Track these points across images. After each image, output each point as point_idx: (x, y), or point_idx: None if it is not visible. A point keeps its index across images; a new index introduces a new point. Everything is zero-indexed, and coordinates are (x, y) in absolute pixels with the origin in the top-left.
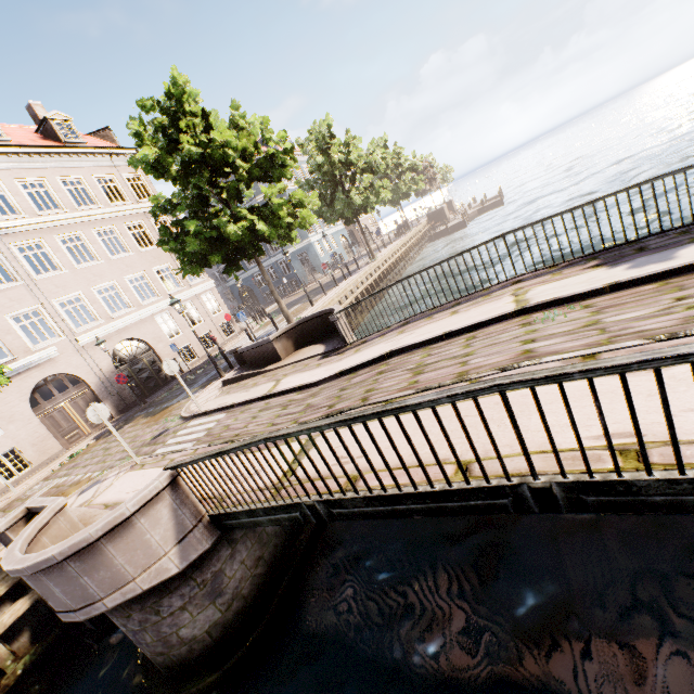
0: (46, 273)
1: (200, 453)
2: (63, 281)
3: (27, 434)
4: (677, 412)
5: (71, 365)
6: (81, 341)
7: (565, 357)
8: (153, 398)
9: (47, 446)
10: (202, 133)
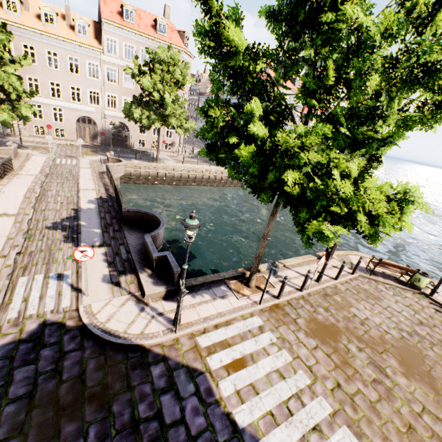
0: (111, 82)
1: (47, 164)
2: (114, 88)
3: (70, 128)
4: (7, 195)
5: (96, 118)
6: (106, 112)
7: (38, 191)
8: (109, 148)
9: (73, 136)
10: (148, 76)
